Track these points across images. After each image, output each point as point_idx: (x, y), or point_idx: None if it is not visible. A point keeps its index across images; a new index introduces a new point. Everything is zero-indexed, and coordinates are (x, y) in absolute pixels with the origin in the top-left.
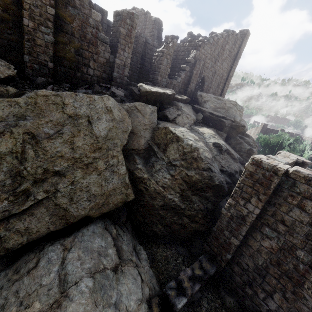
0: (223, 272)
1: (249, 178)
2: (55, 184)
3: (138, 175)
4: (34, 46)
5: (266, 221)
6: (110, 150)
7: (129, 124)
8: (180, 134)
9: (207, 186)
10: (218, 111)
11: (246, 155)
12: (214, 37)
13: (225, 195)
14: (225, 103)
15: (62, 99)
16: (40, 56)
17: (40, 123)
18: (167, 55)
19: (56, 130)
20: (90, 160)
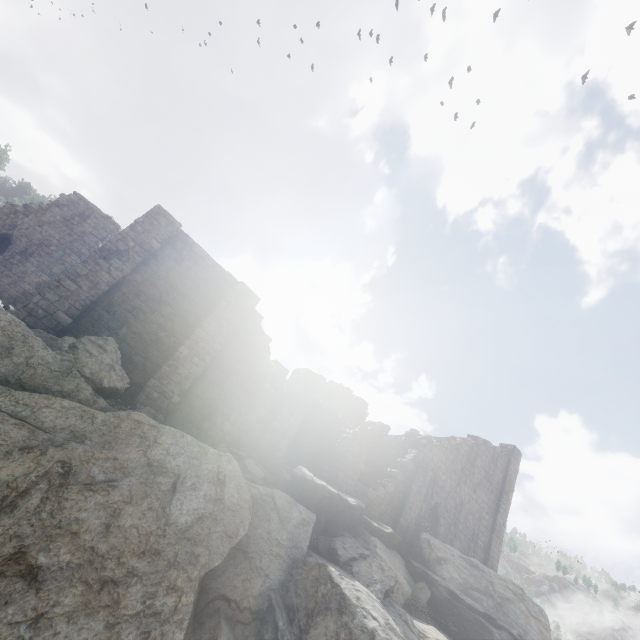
0: None
1: None
2: (3, 600)
3: None
4: (172, 372)
5: None
6: (175, 568)
7: (245, 523)
8: (350, 591)
9: None
10: (475, 597)
11: None
12: (450, 440)
13: None
14: (491, 581)
15: (157, 434)
16: (171, 385)
17: (96, 456)
18: (362, 441)
19: (111, 477)
20: (120, 572)
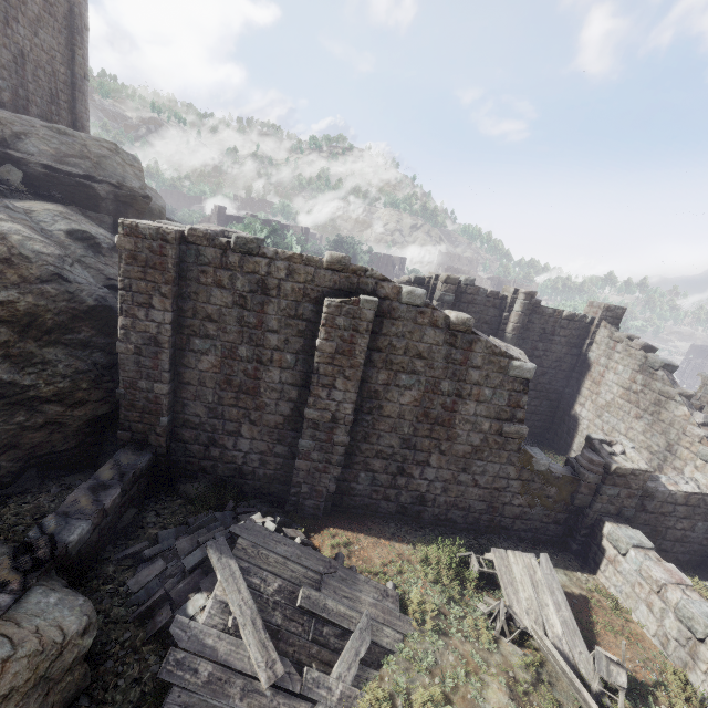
0: (173, 457)
1: (133, 263)
2: None
3: None
4: None
5: (191, 329)
6: None
7: None
8: None
9: (73, 318)
10: (72, 164)
11: None
12: None
13: None
14: (85, 145)
15: None
16: None
17: None
18: None
19: None
20: None
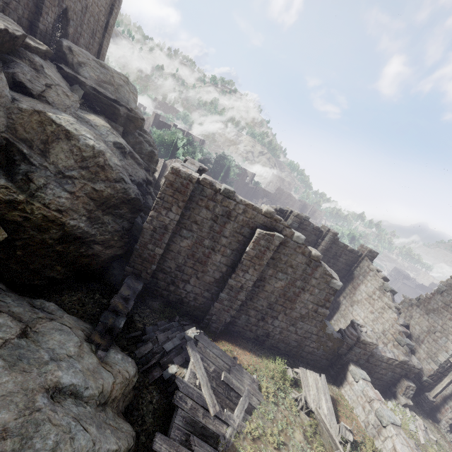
0: (148, 285)
1: (170, 187)
2: None
3: (4, 197)
4: None
5: (184, 225)
6: None
7: None
8: (70, 127)
9: (121, 202)
10: (105, 87)
11: (148, 159)
12: None
13: (142, 209)
14: (113, 76)
15: None
16: None
17: None
18: None
19: None
20: None
